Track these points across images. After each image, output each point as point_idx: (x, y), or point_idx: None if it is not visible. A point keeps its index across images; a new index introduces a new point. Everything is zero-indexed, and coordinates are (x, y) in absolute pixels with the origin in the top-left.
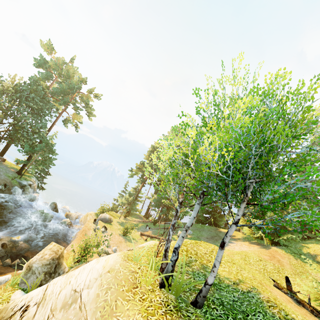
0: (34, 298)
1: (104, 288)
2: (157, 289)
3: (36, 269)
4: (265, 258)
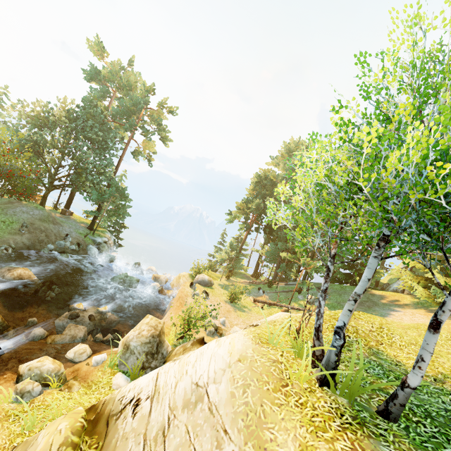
0: (144, 390)
1: (239, 384)
2: (317, 388)
3: (135, 348)
4: None
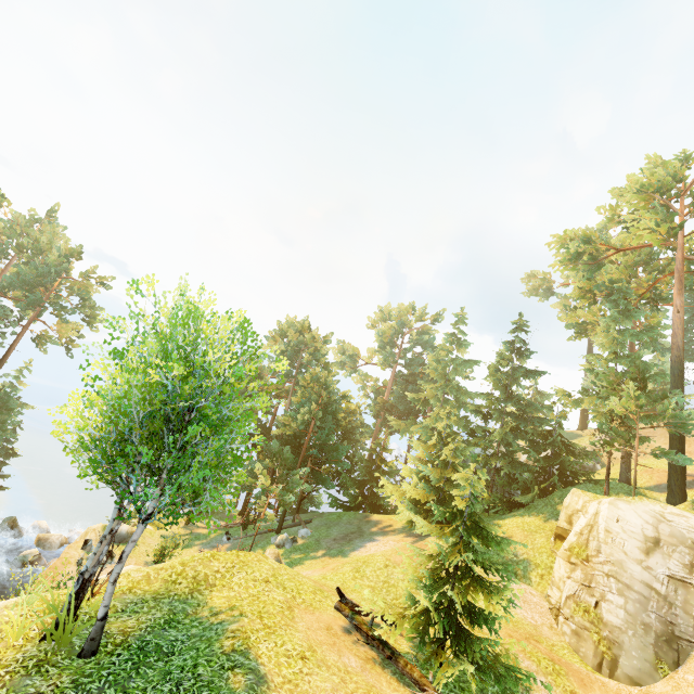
0: None
1: None
2: (34, 643)
3: None
4: (397, 561)
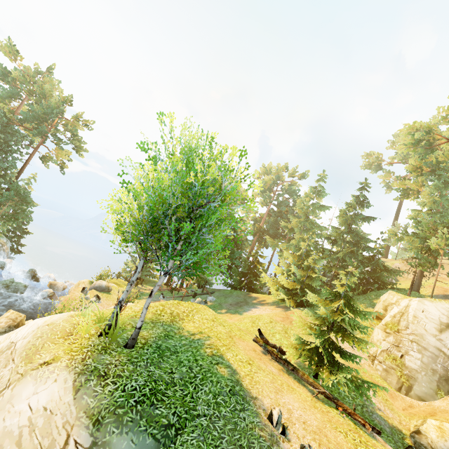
0: None
1: (37, 336)
2: (95, 337)
3: None
4: (277, 320)
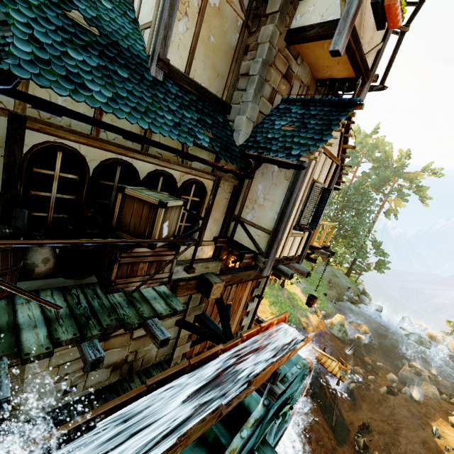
0: None
1: None
2: None
3: None
4: None
